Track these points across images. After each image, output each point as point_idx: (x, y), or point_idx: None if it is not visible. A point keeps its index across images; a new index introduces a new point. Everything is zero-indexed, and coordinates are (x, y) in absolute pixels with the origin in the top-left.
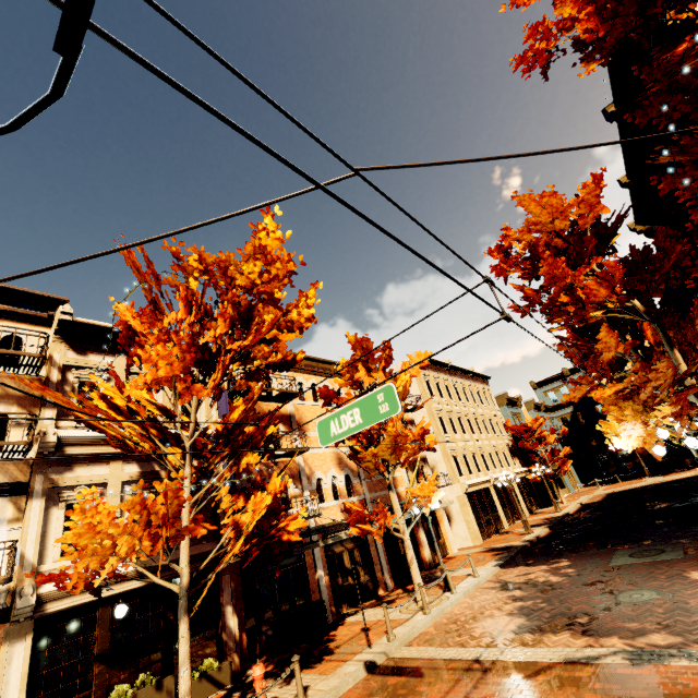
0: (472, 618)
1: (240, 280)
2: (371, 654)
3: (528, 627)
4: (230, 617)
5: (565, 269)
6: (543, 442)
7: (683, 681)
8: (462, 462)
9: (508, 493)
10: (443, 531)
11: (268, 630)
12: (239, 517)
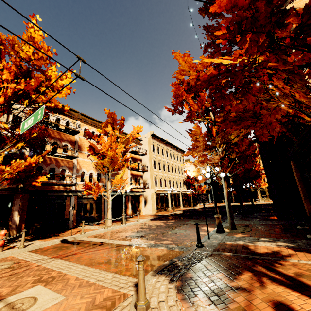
0: (120, 232)
1: (22, 54)
2: (69, 237)
3: (132, 236)
4: (16, 216)
5: (183, 92)
6: (198, 181)
7: (154, 252)
8: (158, 181)
9: (176, 198)
10: (141, 205)
11: (38, 225)
12: (4, 168)
